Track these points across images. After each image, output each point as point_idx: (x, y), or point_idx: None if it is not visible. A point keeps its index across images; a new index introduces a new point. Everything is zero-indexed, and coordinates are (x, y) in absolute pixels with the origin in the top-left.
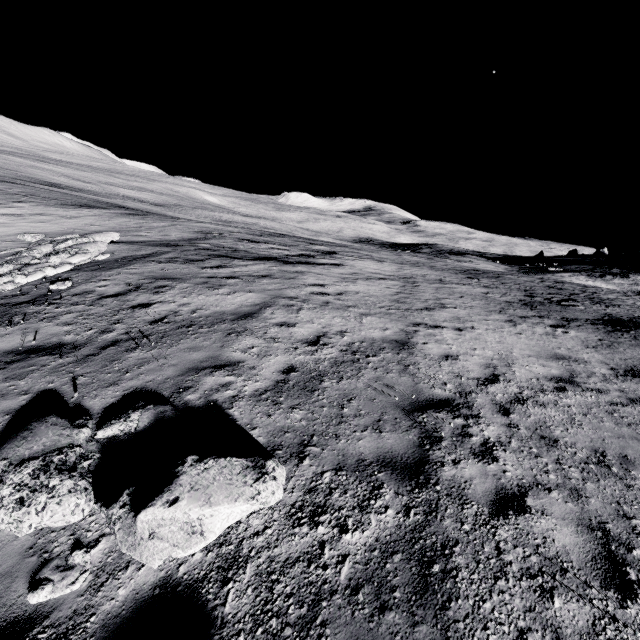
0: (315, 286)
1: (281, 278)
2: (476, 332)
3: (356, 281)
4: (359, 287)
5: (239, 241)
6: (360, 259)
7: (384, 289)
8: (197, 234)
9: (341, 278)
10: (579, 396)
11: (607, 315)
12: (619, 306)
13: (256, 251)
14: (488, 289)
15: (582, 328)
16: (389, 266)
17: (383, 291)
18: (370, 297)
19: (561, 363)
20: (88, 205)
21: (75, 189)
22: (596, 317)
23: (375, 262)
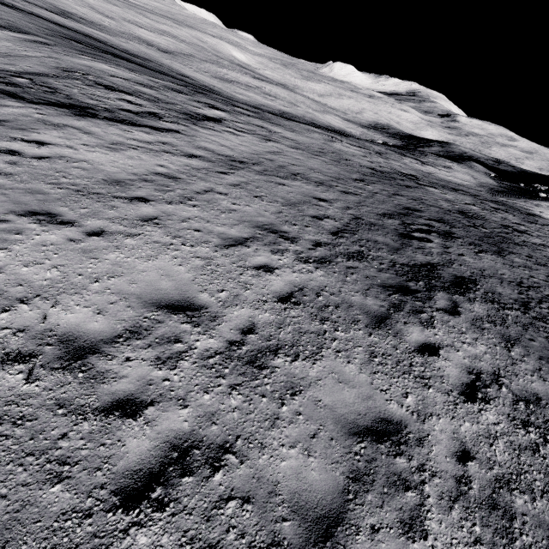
0: (28, 143)
1: (7, 126)
2: (118, 242)
3: (126, 150)
4: (105, 156)
5: (88, 85)
6: (238, 133)
7: (144, 166)
8: (53, 70)
9: (110, 143)
10: (21, 377)
11: (443, 262)
12: (507, 255)
13: (83, 97)
14: (344, 196)
15: (347, 271)
16: (263, 147)
17: (134, 167)
18: (83, 170)
19: (151, 315)
20: (12, 27)
21: (85, 21)
22: (416, 261)
23: (253, 139)
